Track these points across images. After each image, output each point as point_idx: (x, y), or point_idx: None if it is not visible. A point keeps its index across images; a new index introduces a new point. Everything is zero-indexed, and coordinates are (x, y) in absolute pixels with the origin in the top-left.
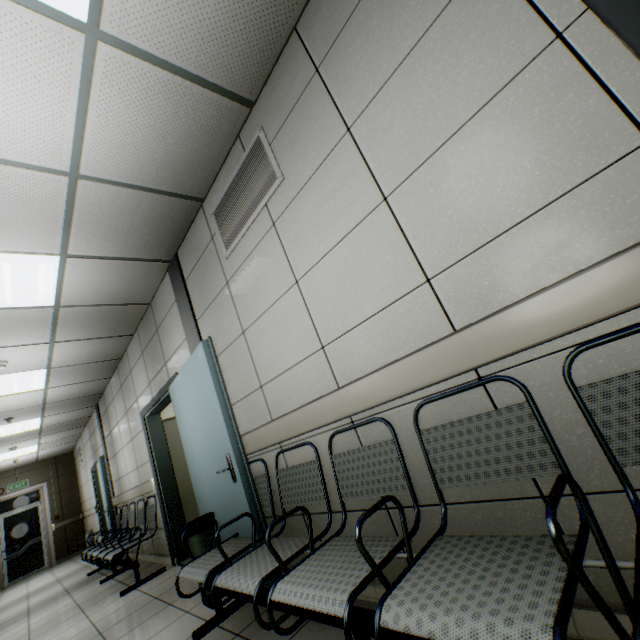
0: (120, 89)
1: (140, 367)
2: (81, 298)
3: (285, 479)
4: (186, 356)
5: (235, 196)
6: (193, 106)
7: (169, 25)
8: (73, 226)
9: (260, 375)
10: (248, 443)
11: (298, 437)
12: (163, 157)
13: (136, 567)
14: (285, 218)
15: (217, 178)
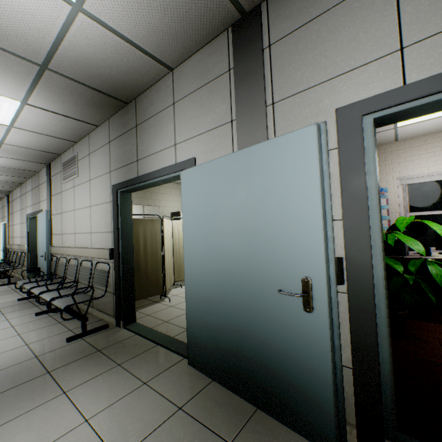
0: (21, 134)
1: (30, 195)
2: (2, 165)
3: (59, 265)
4: (46, 206)
5: (68, 166)
6: (51, 139)
7: (39, 129)
8: (0, 151)
9: (63, 230)
10: (55, 250)
11: (66, 255)
12: (40, 145)
13: (9, 278)
14: (76, 188)
15: (66, 151)
